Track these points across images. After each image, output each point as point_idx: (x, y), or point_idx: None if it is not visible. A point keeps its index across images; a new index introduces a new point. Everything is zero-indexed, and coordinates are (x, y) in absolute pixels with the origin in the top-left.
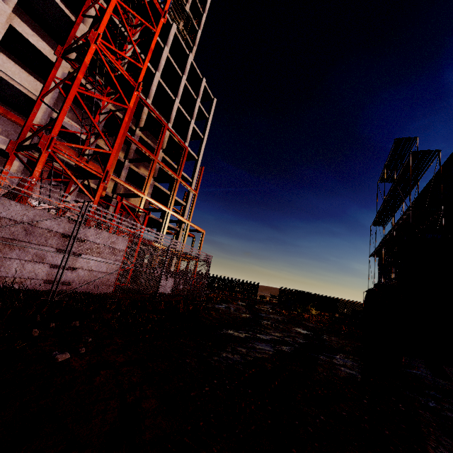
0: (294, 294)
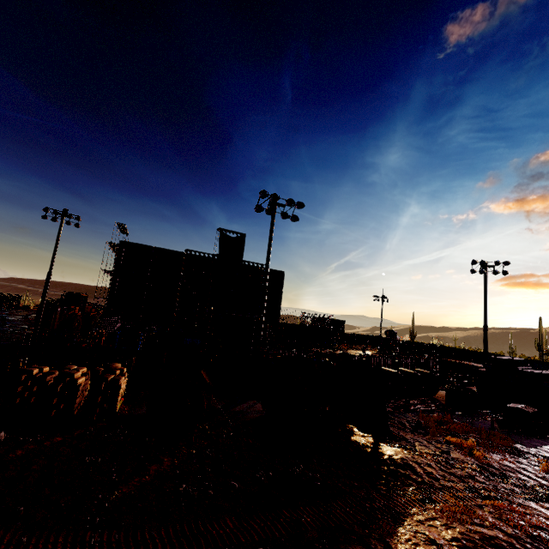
0: (59, 303)
